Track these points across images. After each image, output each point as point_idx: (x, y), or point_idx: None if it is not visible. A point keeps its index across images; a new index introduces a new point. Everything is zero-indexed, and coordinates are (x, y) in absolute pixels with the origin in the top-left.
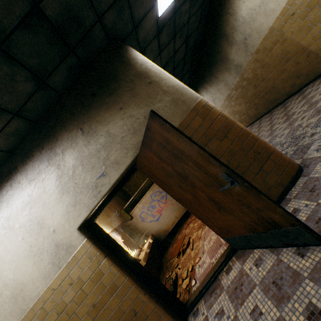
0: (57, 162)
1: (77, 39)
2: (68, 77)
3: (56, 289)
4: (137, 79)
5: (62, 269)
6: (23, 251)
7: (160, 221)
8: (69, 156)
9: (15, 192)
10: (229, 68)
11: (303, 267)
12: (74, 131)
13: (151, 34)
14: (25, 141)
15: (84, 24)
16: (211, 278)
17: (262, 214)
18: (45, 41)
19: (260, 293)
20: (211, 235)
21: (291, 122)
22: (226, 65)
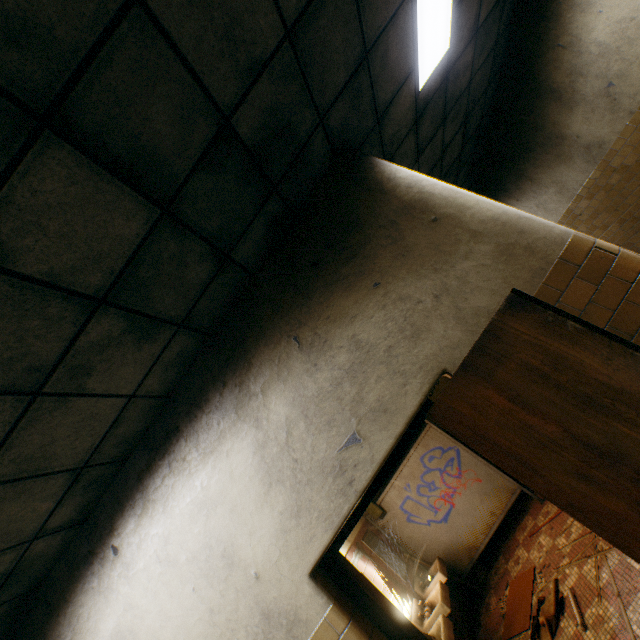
0: (254, 412)
1: (284, 167)
2: (266, 240)
3: None
4: (404, 218)
5: None
6: (197, 620)
7: (452, 524)
8: (277, 399)
9: (177, 481)
10: (567, 156)
11: None
12: (283, 343)
13: (404, 126)
14: (191, 371)
15: (296, 136)
16: None
17: None
18: (234, 182)
19: None
20: None
21: None
22: (560, 151)
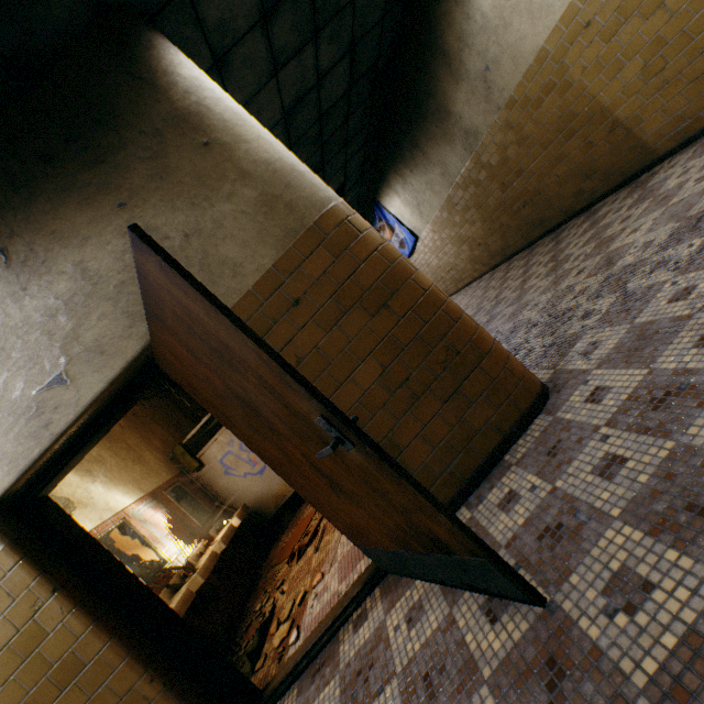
0: None
1: None
2: None
3: None
4: (173, 130)
5: None
6: None
7: (267, 476)
8: None
9: None
10: (452, 136)
11: (487, 651)
12: None
13: (244, 16)
14: None
15: None
16: (324, 635)
17: (414, 520)
18: None
19: (396, 698)
20: None
21: (558, 277)
22: (447, 128)
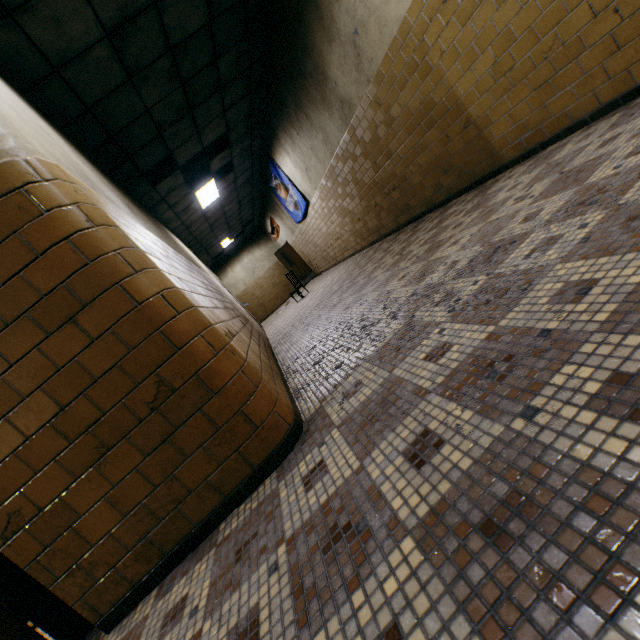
0: None
1: None
2: None
3: None
4: None
5: None
6: None
7: None
8: None
9: None
10: (330, 103)
11: None
12: None
13: None
14: None
15: None
16: None
17: None
18: None
19: None
20: None
21: (392, 274)
22: (325, 93)
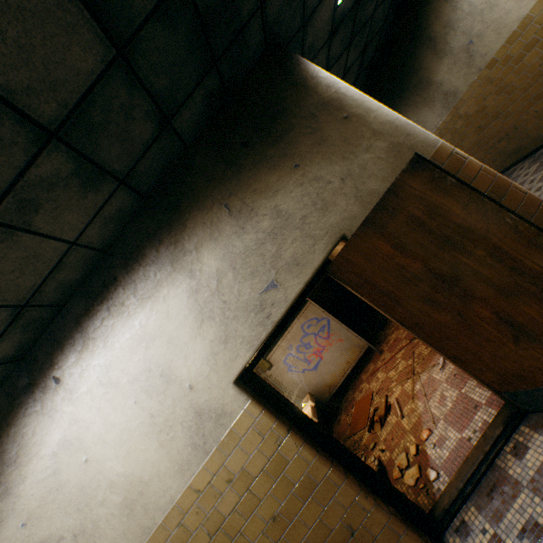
0: (188, 265)
1: (226, 43)
2: (202, 115)
3: (203, 491)
4: (323, 113)
5: (211, 455)
6: (139, 424)
7: (320, 371)
8: (209, 255)
9: (116, 322)
10: (431, 100)
11: None
12: (215, 209)
13: (322, 38)
14: (127, 231)
15: (239, 14)
16: (479, 466)
17: None
18: (183, 44)
19: None
20: (443, 391)
21: None
22: (427, 95)
